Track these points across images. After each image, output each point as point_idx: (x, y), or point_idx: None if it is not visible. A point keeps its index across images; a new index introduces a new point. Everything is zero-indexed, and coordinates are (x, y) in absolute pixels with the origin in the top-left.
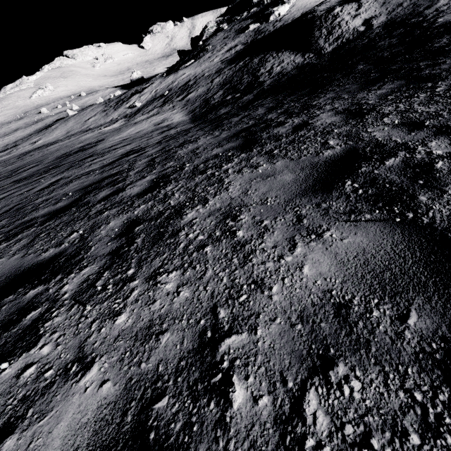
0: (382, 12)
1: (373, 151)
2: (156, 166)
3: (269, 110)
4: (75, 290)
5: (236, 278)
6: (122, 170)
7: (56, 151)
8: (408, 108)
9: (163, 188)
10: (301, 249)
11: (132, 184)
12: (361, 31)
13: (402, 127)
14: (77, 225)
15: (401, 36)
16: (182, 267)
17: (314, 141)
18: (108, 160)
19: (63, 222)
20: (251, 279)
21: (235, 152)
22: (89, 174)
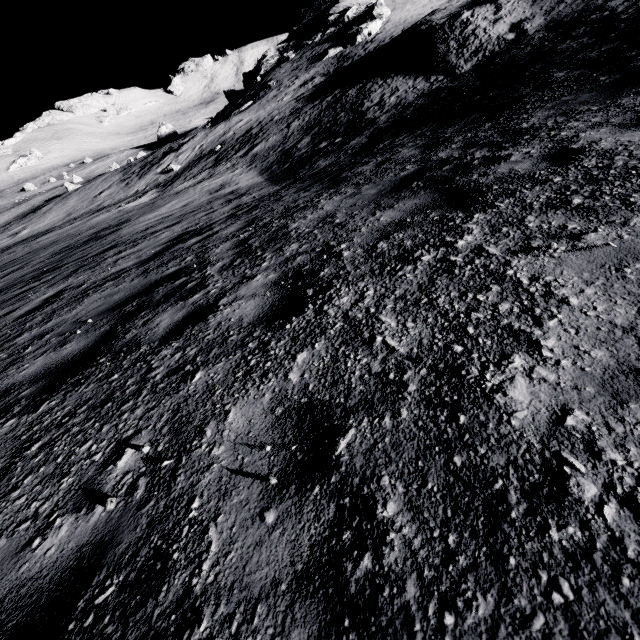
0: (536, 12)
1: None
2: (262, 254)
3: (427, 148)
4: None
5: None
6: (188, 267)
7: (52, 244)
8: None
9: (326, 302)
10: None
11: (229, 294)
12: (511, 39)
13: None
14: (126, 416)
15: (593, 34)
16: None
17: None
18: (148, 250)
19: (86, 403)
20: None
21: (447, 213)
22: (118, 278)
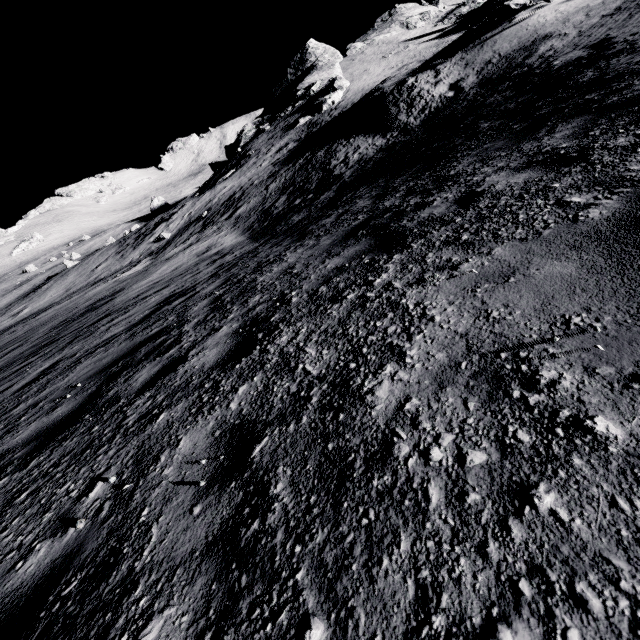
0: (469, 73)
1: None
2: (231, 307)
3: (378, 198)
4: None
5: None
6: (169, 326)
7: (51, 319)
8: None
9: (270, 342)
10: None
11: (198, 345)
12: (451, 97)
13: None
14: (100, 458)
15: (514, 87)
16: (517, 601)
17: (534, 206)
18: (138, 315)
19: (69, 453)
20: None
21: (375, 256)
22: (108, 343)
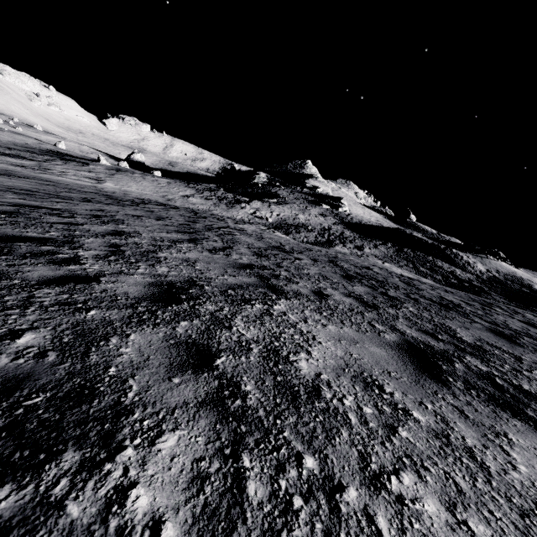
0: (490, 269)
1: None
2: None
3: None
4: None
5: None
6: None
7: (333, 254)
8: None
9: None
10: None
11: None
12: (493, 276)
13: None
14: None
15: None
16: None
17: None
18: None
19: None
20: None
21: None
22: None
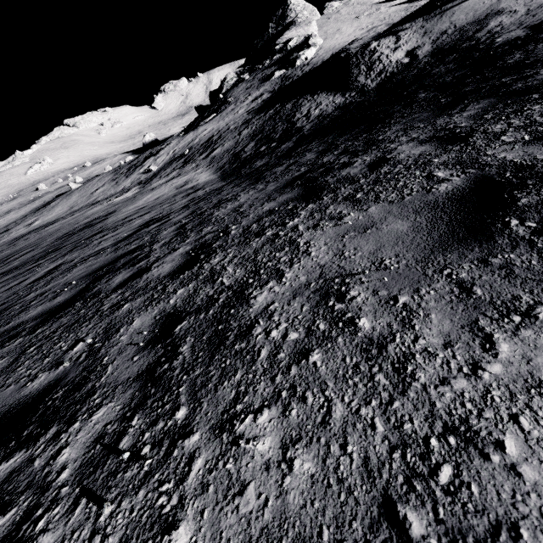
0: (426, 42)
1: (519, 176)
2: (189, 234)
3: (321, 153)
4: (81, 461)
5: (403, 421)
6: (143, 244)
7: (57, 231)
8: (529, 122)
9: (207, 261)
10: (510, 346)
11: (160, 260)
12: (406, 63)
13: (541, 142)
14: (83, 329)
15: (457, 60)
16: (277, 399)
17: (412, 176)
18: (123, 234)
19: (63, 325)
20: (439, 421)
21: (297, 204)
22: (98, 254)
